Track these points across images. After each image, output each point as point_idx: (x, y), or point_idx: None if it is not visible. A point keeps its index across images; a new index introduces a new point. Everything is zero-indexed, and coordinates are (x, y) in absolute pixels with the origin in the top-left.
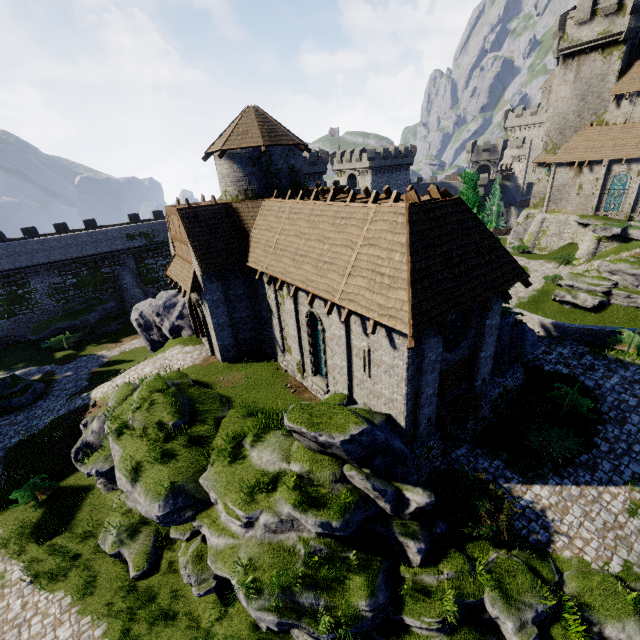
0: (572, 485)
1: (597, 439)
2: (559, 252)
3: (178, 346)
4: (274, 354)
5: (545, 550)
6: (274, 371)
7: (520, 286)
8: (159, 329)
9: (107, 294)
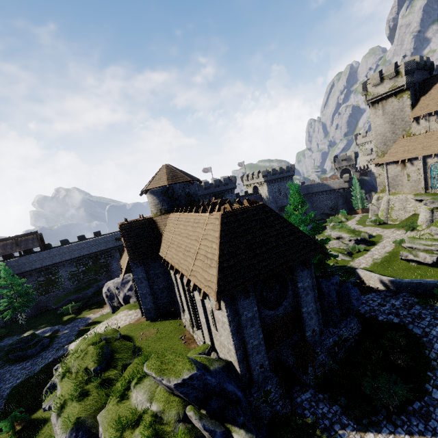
0: (405, 434)
1: (428, 386)
2: (406, 221)
3: (125, 310)
4: (180, 313)
5: None
6: (177, 326)
7: (375, 250)
8: (118, 298)
9: (102, 275)
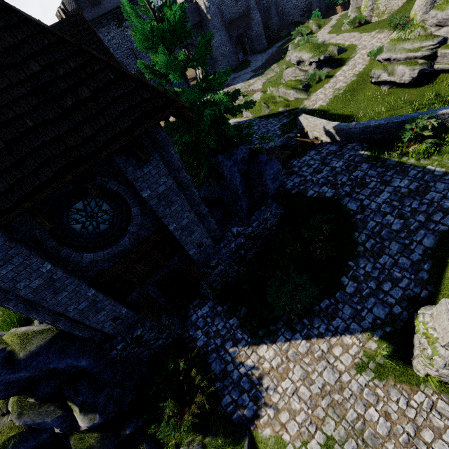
0: (302, 340)
1: (345, 278)
2: (397, 12)
3: None
4: None
5: (246, 428)
6: None
7: (341, 74)
8: None
9: None
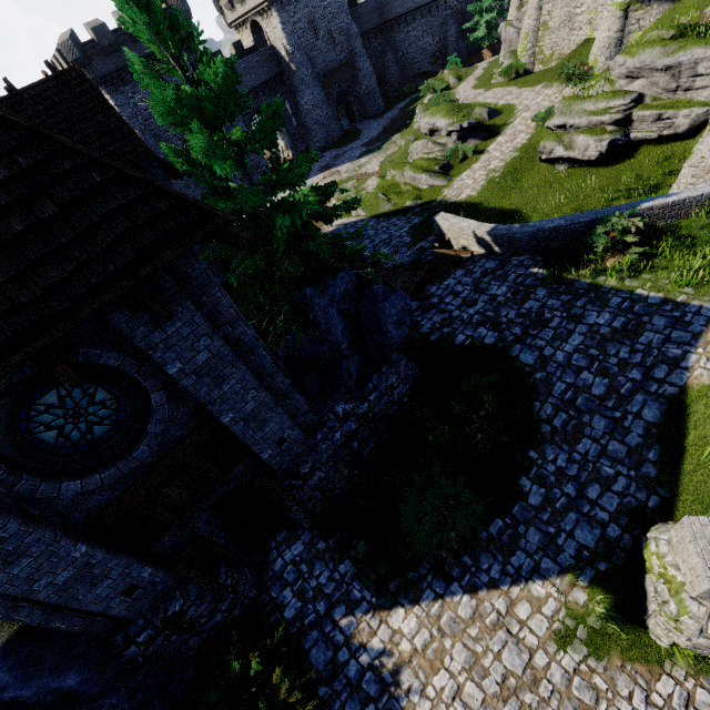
0: (463, 595)
1: (525, 481)
2: (569, 57)
3: None
4: None
5: None
6: None
7: (496, 148)
8: None
9: None
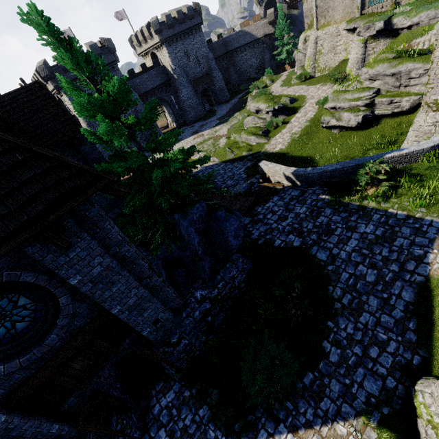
0: (288, 434)
1: (326, 344)
2: (335, 68)
3: None
4: None
5: None
6: None
7: (295, 120)
8: None
9: None
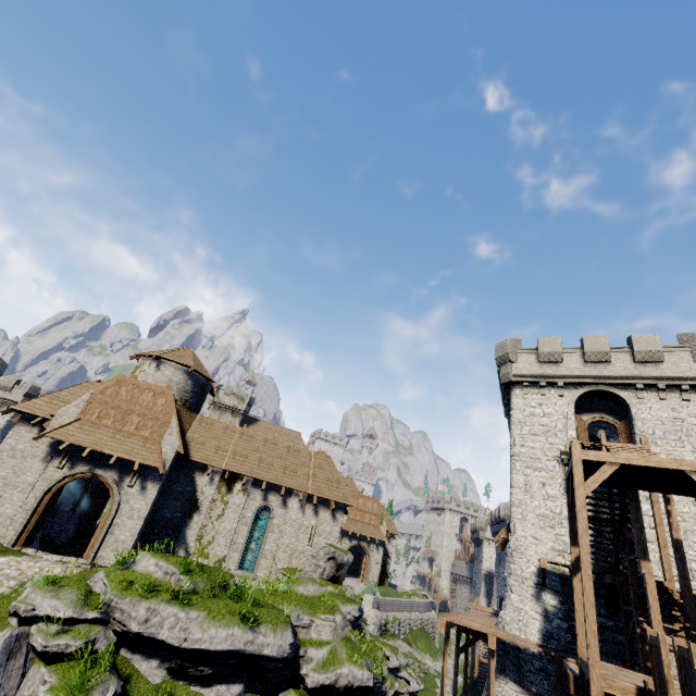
0: None
1: None
2: None
3: None
4: None
5: None
6: None
7: None
8: None
9: None
